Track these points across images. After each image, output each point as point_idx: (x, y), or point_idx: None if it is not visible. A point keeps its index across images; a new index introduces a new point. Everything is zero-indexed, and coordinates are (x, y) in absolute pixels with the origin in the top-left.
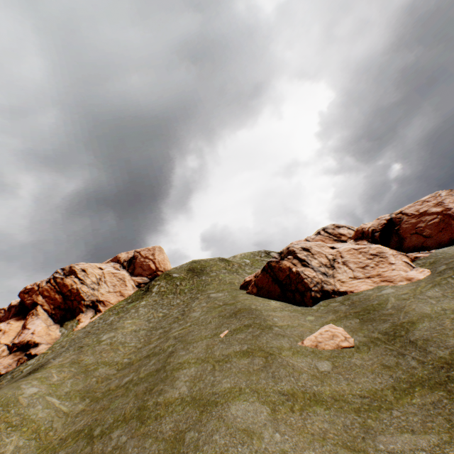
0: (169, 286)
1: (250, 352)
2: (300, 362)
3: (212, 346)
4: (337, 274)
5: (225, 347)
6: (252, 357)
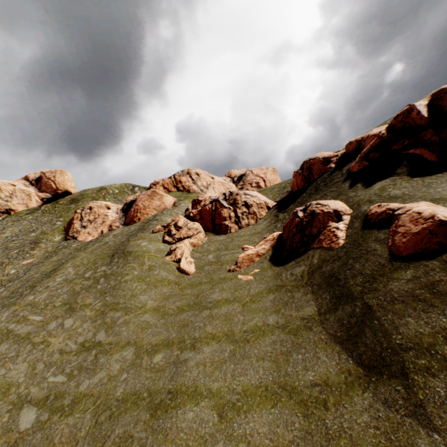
0: (51, 207)
1: (3, 263)
2: (9, 269)
3: (3, 257)
4: (88, 228)
5: (4, 259)
6: (1, 265)
